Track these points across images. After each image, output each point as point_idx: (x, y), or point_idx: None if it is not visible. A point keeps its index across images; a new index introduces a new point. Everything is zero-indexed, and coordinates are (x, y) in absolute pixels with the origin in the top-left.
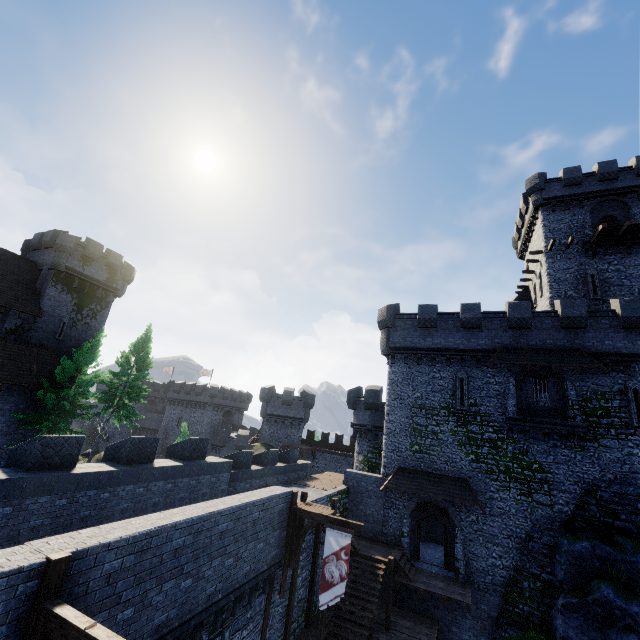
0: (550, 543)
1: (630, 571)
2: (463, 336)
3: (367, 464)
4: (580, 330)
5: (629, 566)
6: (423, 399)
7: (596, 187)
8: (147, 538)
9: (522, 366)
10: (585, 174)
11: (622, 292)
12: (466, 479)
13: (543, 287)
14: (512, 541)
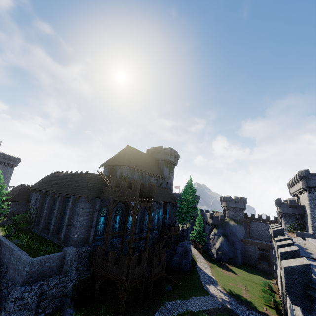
0: None
1: None
2: None
3: (293, 228)
4: None
5: None
6: None
7: None
8: None
9: None
10: None
11: None
12: None
13: None
14: None
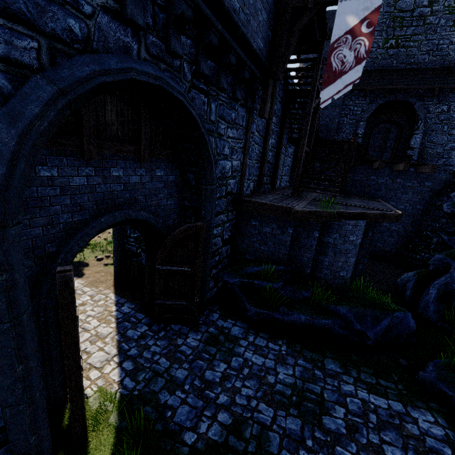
0: None
1: None
2: None
3: None
4: None
5: None
6: None
7: None
8: None
9: None
10: None
11: None
12: (450, 66)
13: None
14: None
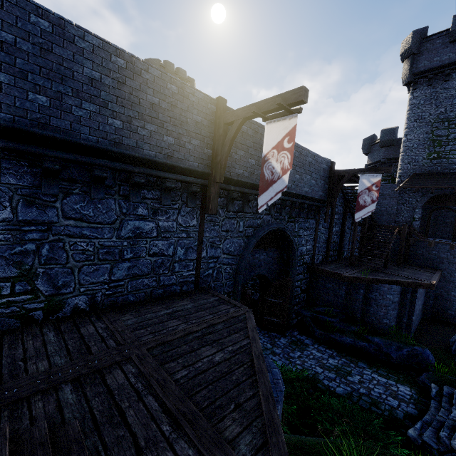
0: None
1: None
2: None
3: None
4: None
5: None
6: (447, 113)
7: None
8: (256, 126)
9: None
10: None
11: None
12: None
13: None
14: None
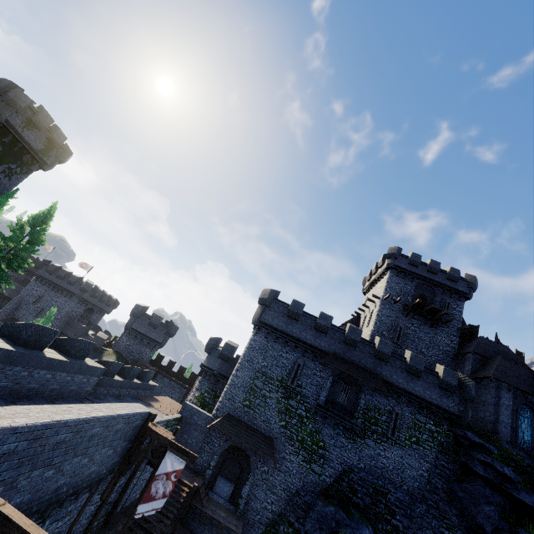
0: (309, 501)
1: (351, 533)
2: (313, 335)
3: (201, 401)
4: (383, 362)
5: (352, 530)
6: (267, 368)
7: (424, 273)
8: (43, 429)
9: (341, 371)
10: (422, 262)
11: (412, 346)
12: (273, 438)
13: (371, 321)
14: (285, 493)
